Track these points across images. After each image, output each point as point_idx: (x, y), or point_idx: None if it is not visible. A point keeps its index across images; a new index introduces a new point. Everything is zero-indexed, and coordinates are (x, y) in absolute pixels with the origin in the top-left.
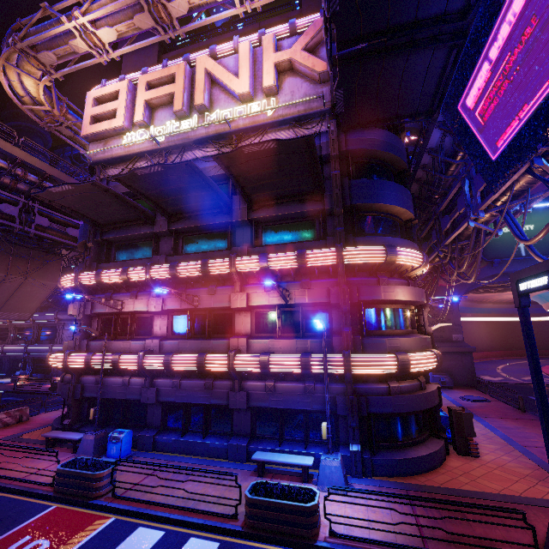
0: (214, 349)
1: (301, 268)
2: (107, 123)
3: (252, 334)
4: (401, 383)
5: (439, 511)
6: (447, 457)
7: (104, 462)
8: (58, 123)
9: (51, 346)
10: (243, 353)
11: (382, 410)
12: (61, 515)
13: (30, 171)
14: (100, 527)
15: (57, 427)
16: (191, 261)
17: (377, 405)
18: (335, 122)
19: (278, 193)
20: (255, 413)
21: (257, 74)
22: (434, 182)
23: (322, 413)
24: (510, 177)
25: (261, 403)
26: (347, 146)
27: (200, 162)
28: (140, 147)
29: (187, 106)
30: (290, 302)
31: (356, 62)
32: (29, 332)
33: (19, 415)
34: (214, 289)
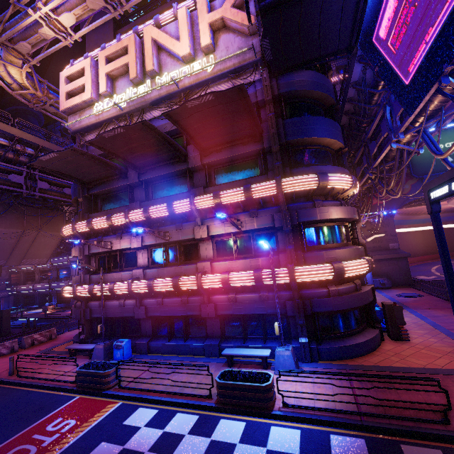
0: (185, 273)
1: (248, 201)
2: (79, 97)
3: (215, 258)
4: (338, 286)
5: (372, 384)
6: (382, 343)
7: (110, 364)
8: (43, 103)
9: (67, 282)
10: (208, 274)
11: (323, 309)
12: (83, 402)
13: (27, 146)
14: (111, 409)
15: (76, 341)
16: (160, 204)
17: (319, 305)
18: (267, 69)
19: (223, 139)
20: (223, 320)
21: (196, 35)
22: (361, 112)
23: (275, 316)
24: (422, 99)
25: (226, 311)
26: (279, 90)
27: (157, 121)
28: (107, 114)
29: (141, 73)
30: (242, 229)
31: (276, 11)
32: (50, 273)
33: (49, 335)
34: (180, 225)
